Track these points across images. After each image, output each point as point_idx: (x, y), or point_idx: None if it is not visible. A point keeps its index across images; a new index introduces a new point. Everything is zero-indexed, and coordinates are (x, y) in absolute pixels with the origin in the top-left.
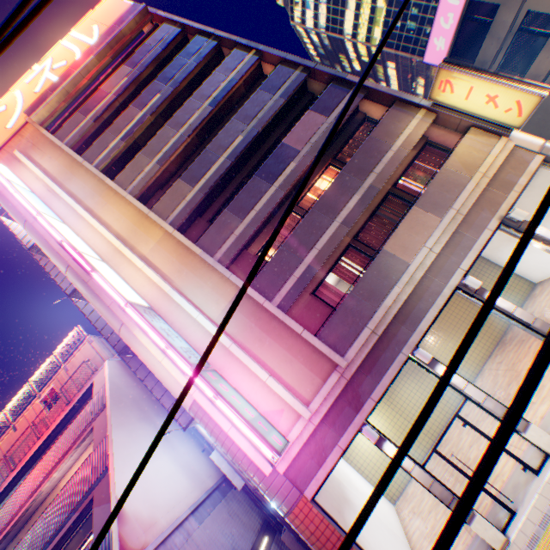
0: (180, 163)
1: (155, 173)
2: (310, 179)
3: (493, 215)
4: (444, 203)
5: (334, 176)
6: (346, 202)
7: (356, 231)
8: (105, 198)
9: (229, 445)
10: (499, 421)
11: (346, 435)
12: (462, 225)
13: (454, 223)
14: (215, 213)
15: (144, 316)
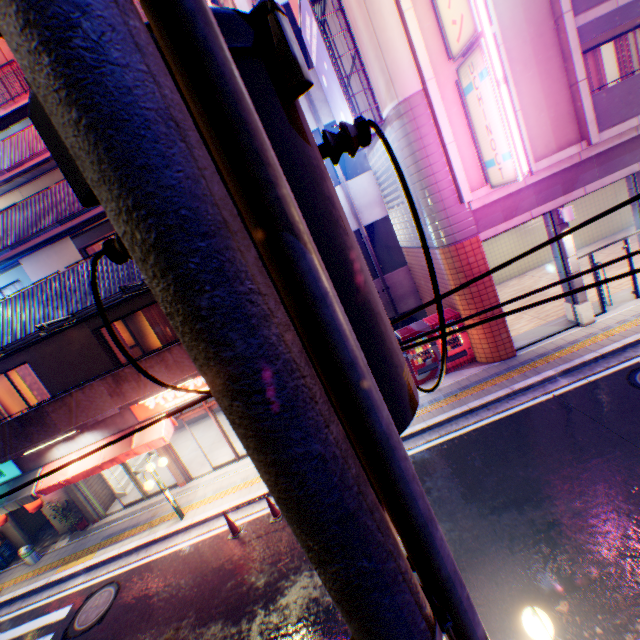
0: None
1: None
2: None
3: None
4: None
5: None
6: None
7: None
8: None
9: (432, 163)
10: None
11: (542, 209)
12: None
13: None
14: None
15: None
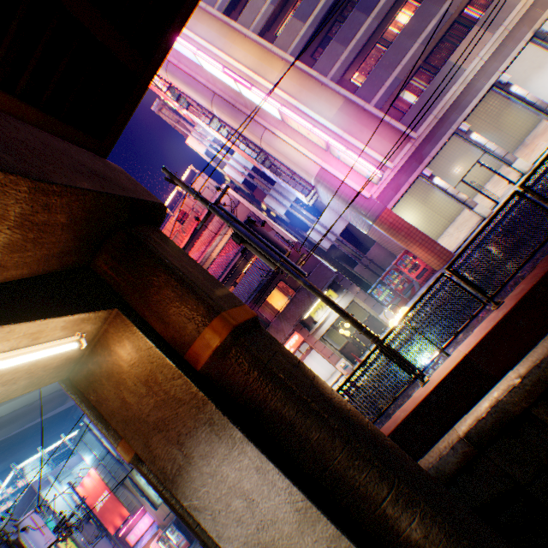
0: (282, 6)
1: (270, 14)
2: (393, 14)
3: (529, 30)
4: (497, 22)
5: (417, 6)
6: (425, 27)
7: (426, 56)
8: (230, 40)
9: (343, 191)
10: (501, 162)
11: (412, 177)
12: (506, 40)
13: (500, 39)
14: (314, 51)
15: (294, 113)
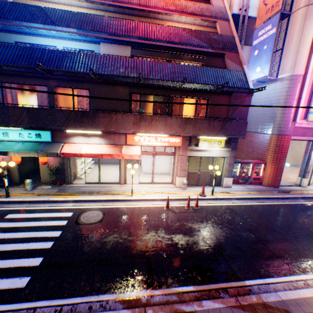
0: None
1: None
2: None
3: None
4: None
5: None
6: None
7: None
8: None
9: (291, 102)
10: None
11: (312, 138)
12: None
13: None
14: None
15: None
